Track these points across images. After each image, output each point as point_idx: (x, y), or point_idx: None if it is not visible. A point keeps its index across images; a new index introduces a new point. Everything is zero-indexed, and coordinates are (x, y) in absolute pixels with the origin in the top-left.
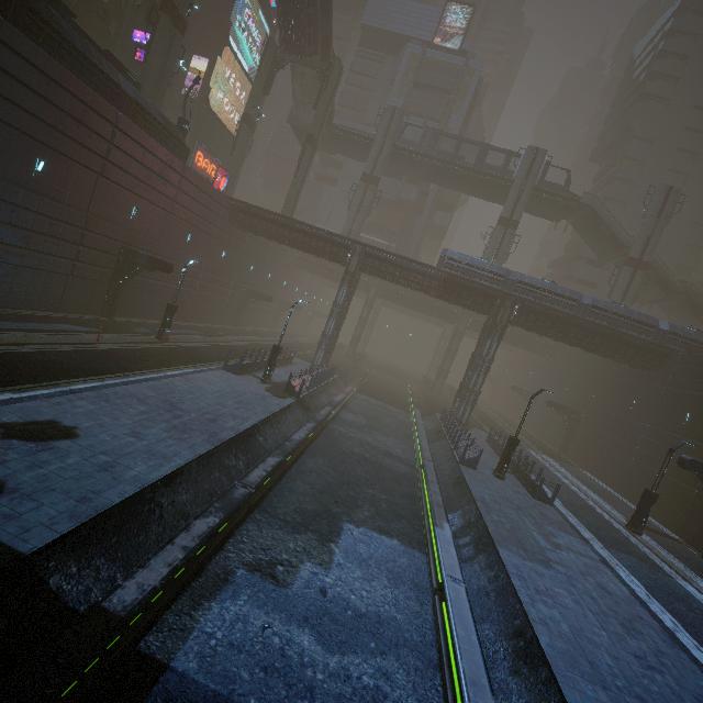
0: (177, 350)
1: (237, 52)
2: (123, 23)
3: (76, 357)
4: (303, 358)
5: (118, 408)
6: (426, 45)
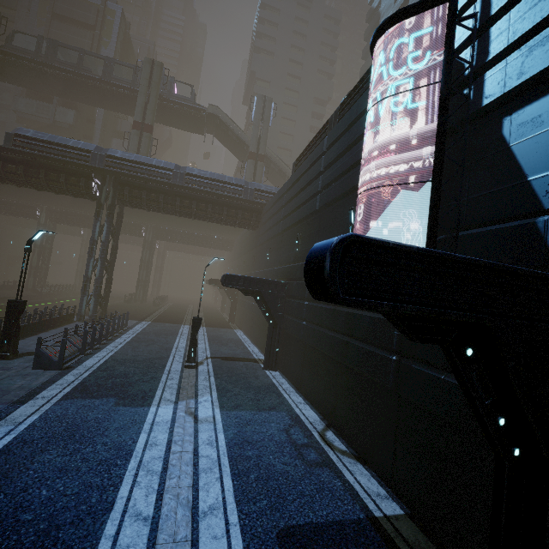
0: None
1: None
2: None
3: None
4: None
5: None
6: None
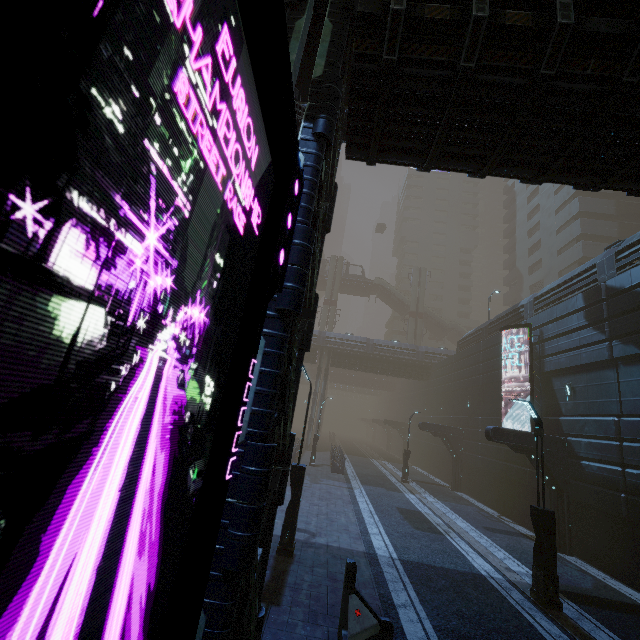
0: None
1: None
2: None
3: None
4: None
5: None
6: None
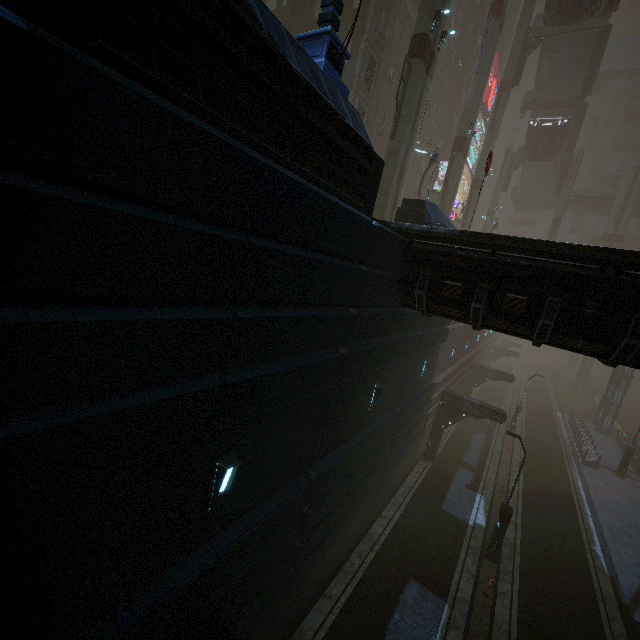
0: (533, 444)
1: (468, 160)
2: (423, 191)
3: (537, 482)
4: (568, 412)
5: (637, 550)
6: (639, 76)
